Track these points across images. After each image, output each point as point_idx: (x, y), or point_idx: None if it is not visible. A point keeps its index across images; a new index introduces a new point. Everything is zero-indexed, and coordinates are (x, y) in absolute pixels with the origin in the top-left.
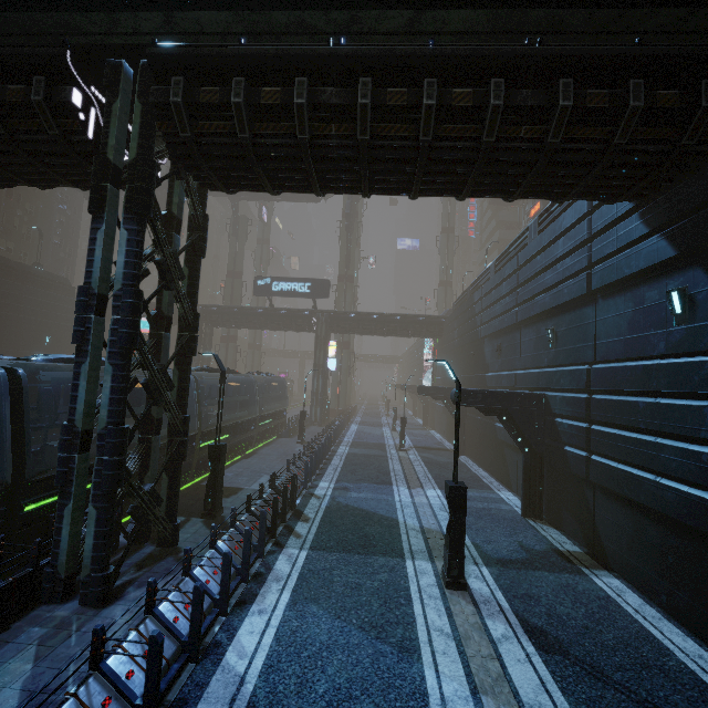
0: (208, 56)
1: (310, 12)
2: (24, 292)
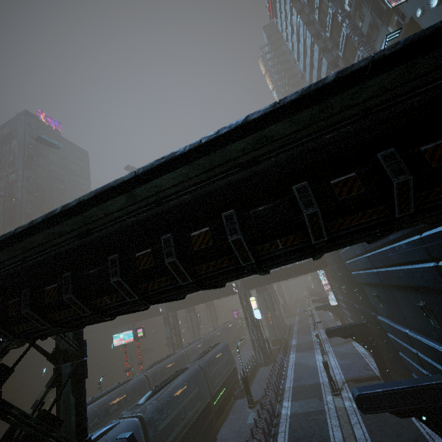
0: (3, 281)
1: (50, 229)
2: None
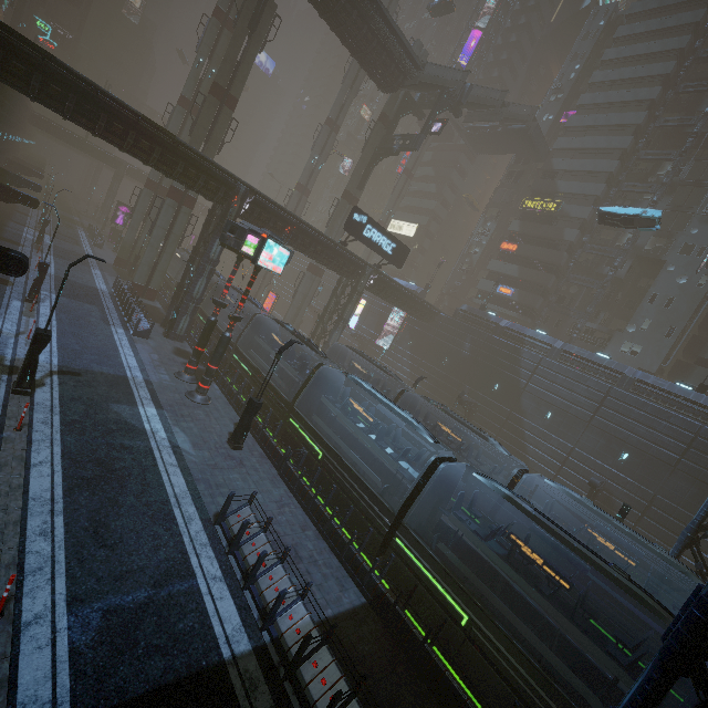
0: None
1: None
2: None
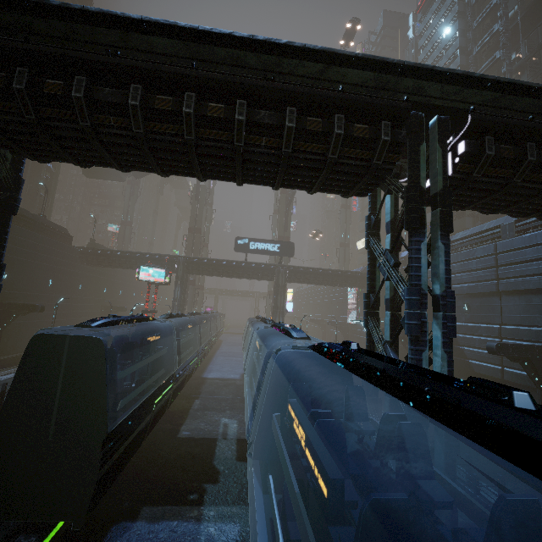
0: (513, 126)
1: None
2: (39, 241)
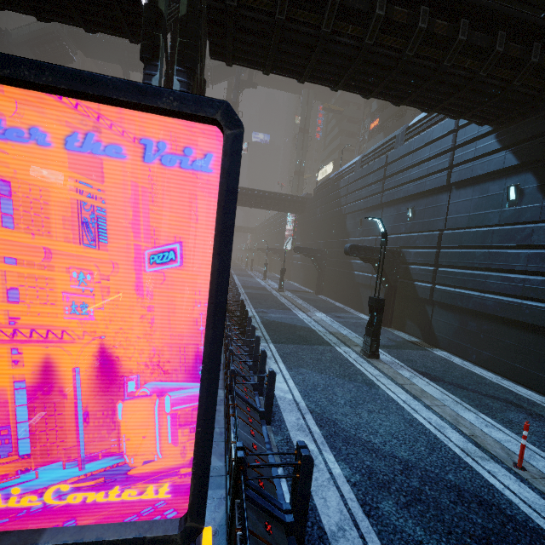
0: None
1: None
2: None
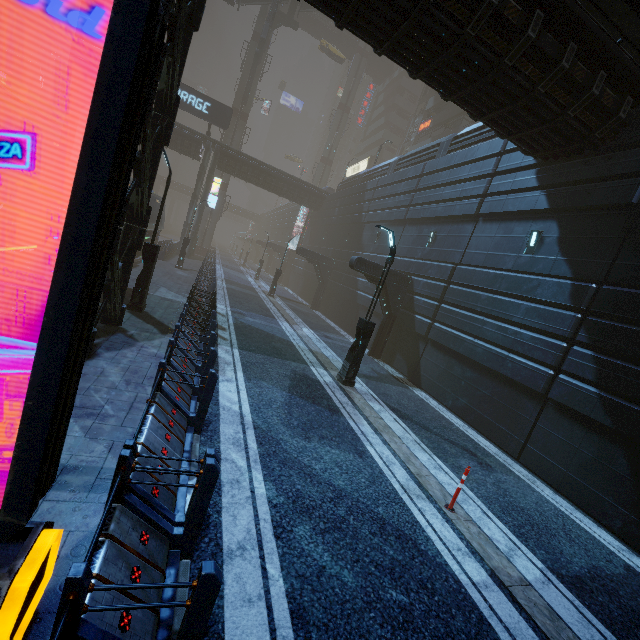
0: None
1: None
2: None
